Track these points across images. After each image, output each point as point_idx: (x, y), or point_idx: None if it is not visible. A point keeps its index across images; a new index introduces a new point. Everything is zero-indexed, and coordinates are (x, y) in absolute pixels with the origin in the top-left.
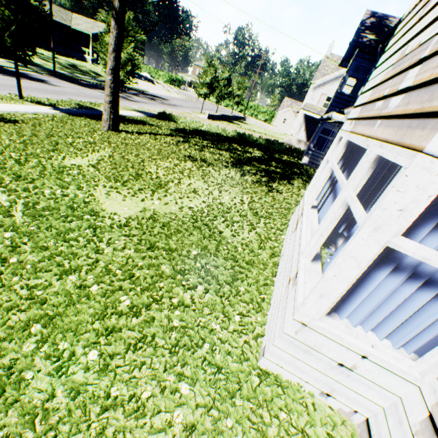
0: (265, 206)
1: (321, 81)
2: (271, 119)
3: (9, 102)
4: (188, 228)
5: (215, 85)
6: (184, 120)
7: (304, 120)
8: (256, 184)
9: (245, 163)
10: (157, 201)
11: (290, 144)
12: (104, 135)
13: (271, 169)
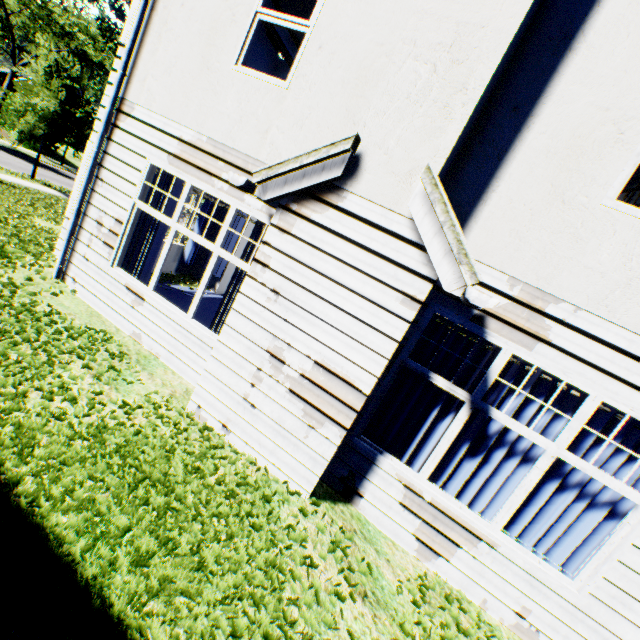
0: None
1: None
2: None
3: (19, 177)
4: None
5: None
6: None
7: None
8: None
9: None
10: None
11: None
12: None
13: None
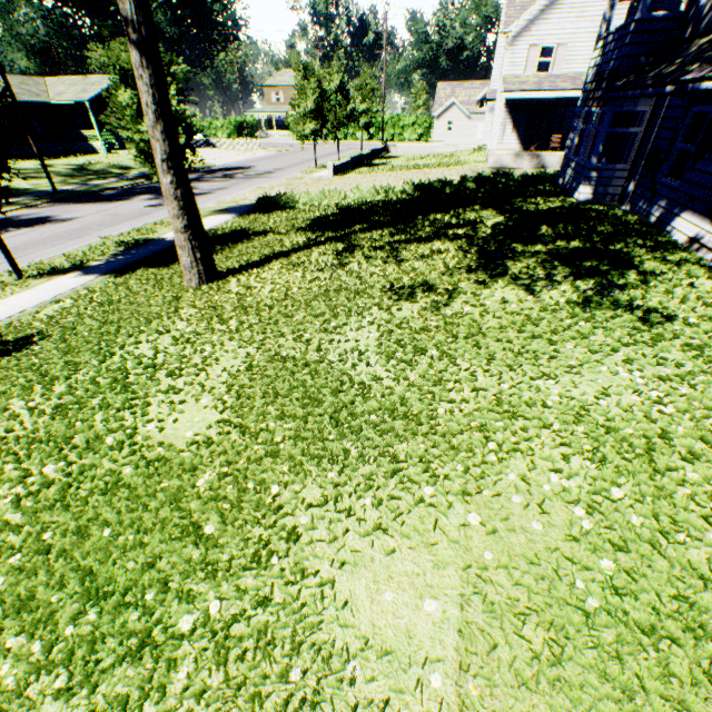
0: (704, 385)
1: (522, 22)
2: (428, 132)
3: (3, 294)
4: (666, 627)
5: (325, 108)
6: (307, 197)
7: (508, 111)
8: (593, 310)
9: (501, 256)
10: (465, 504)
11: (501, 166)
12: (199, 300)
13: (559, 247)
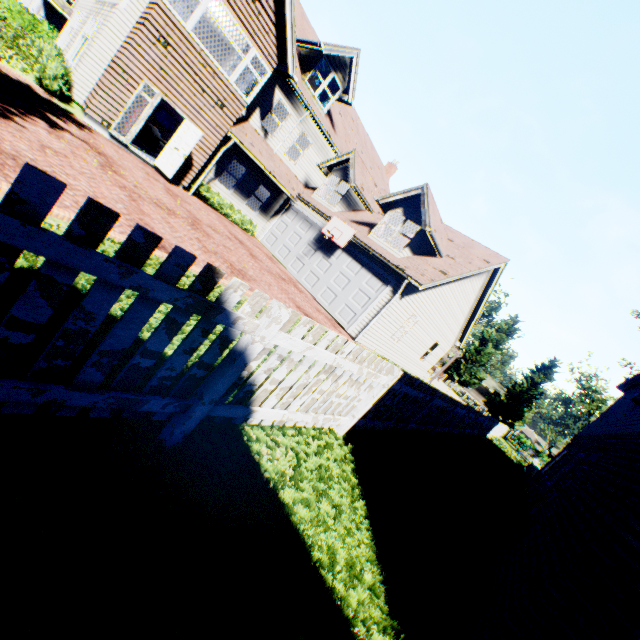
0: None
1: None
2: None
3: None
4: None
5: None
6: None
7: (45, 6)
8: None
9: None
10: None
11: None
12: None
13: None
